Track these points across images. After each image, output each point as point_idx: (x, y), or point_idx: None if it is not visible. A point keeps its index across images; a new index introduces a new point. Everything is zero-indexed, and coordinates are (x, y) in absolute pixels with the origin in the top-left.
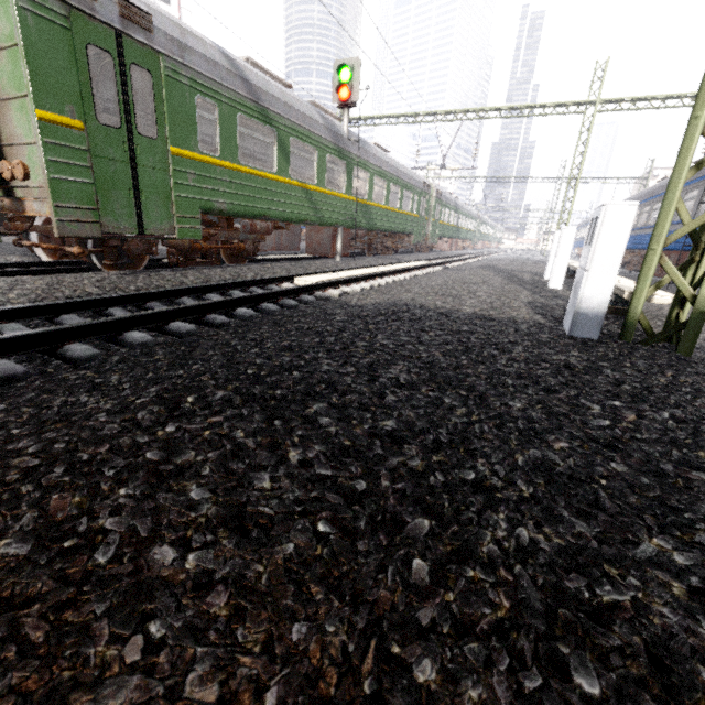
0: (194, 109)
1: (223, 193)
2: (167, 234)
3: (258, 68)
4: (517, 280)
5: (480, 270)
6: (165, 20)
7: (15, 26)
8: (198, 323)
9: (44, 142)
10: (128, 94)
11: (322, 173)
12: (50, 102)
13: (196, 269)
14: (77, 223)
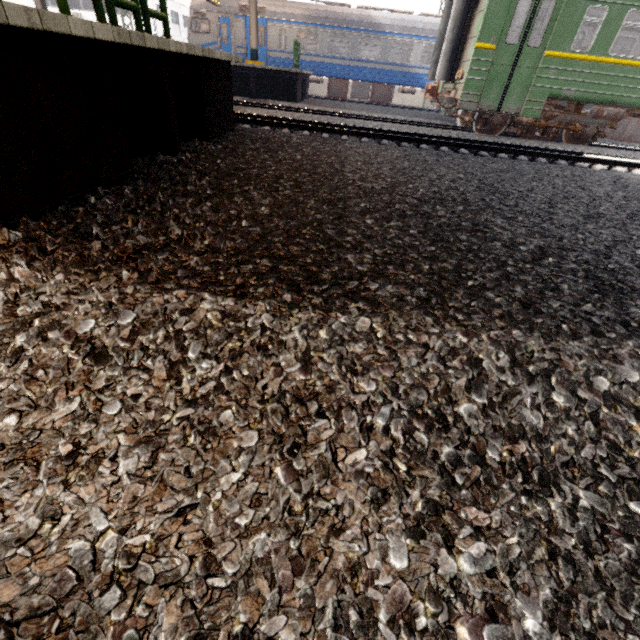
0: (581, 18)
1: (576, 83)
2: (515, 112)
3: None
4: None
5: None
6: None
7: (487, 1)
8: (475, 155)
9: (472, 60)
10: (532, 20)
11: None
12: (484, 38)
13: (526, 140)
14: (468, 102)
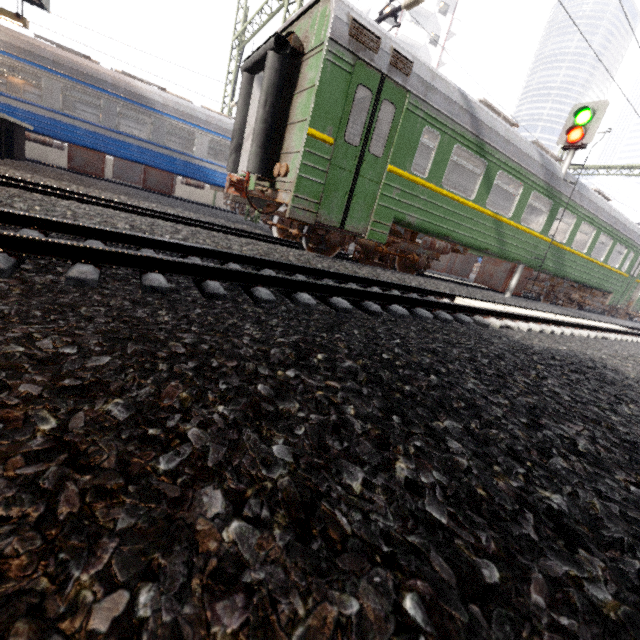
0: (419, 137)
1: (417, 209)
2: (360, 233)
3: (489, 109)
4: None
5: None
6: (423, 67)
7: (318, 72)
8: (356, 305)
9: (305, 151)
10: (373, 121)
11: (520, 208)
12: (319, 124)
13: (371, 267)
14: (303, 210)
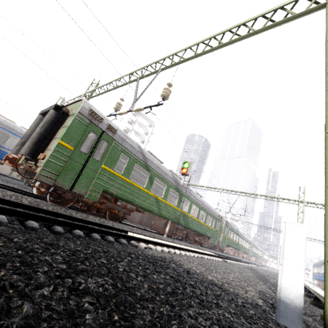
0: (119, 157)
1: (116, 187)
2: (82, 194)
3: (152, 155)
4: (264, 279)
5: (243, 267)
6: (122, 133)
7: (71, 121)
8: (48, 228)
9: (55, 149)
10: (96, 146)
11: (166, 194)
12: (66, 140)
13: (88, 214)
14: (46, 177)
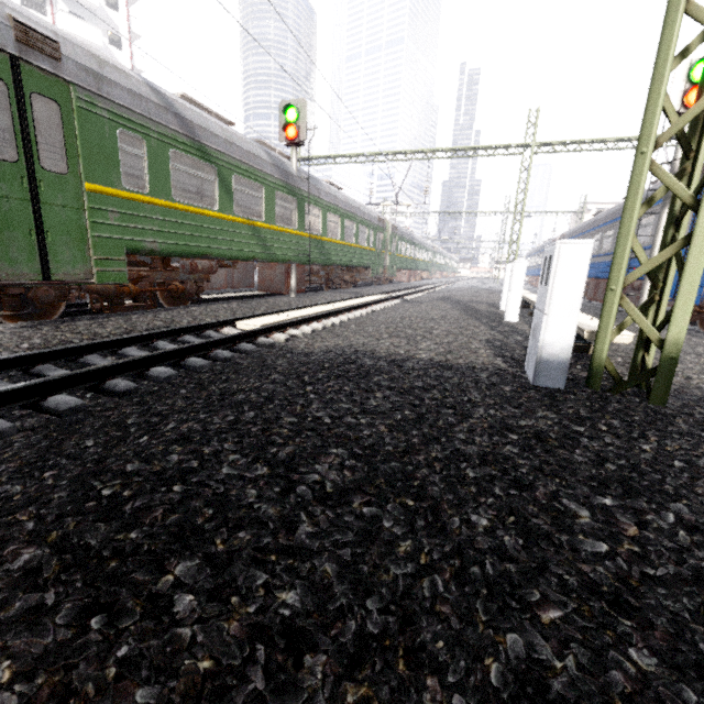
0: (116, 143)
1: (154, 232)
2: (83, 278)
3: (196, 105)
4: (474, 313)
5: (438, 302)
6: (78, 49)
7: None
8: (96, 391)
9: None
10: (28, 125)
11: (270, 210)
12: None
13: (123, 315)
14: None
